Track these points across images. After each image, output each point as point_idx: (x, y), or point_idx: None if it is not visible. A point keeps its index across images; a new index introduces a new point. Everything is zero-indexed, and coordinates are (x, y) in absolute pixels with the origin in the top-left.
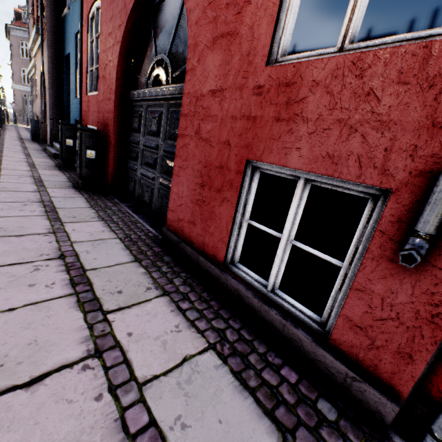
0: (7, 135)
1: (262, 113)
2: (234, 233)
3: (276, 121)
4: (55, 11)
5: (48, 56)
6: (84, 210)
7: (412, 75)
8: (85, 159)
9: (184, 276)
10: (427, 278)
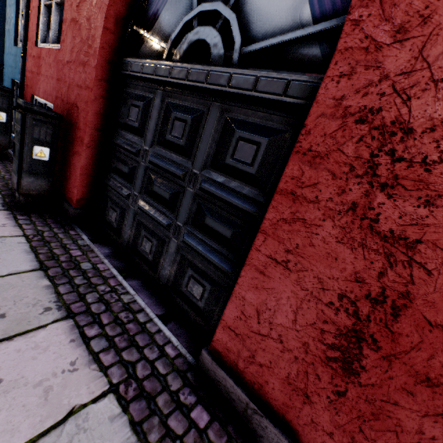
0: None
1: None
2: None
3: None
4: None
5: None
6: (25, 284)
7: None
8: (30, 160)
9: None
10: None
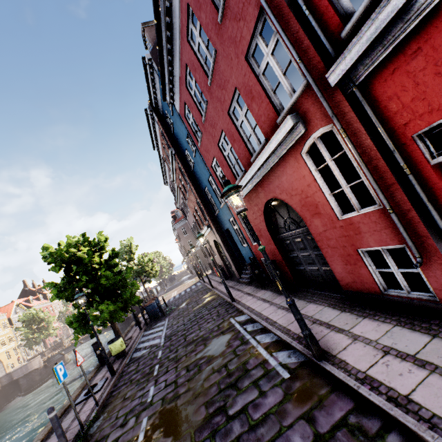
0: (214, 285)
1: (349, 234)
2: (375, 278)
3: (356, 235)
4: (211, 214)
5: (218, 235)
6: (298, 302)
7: (381, 217)
8: None
9: (368, 308)
10: (436, 264)
